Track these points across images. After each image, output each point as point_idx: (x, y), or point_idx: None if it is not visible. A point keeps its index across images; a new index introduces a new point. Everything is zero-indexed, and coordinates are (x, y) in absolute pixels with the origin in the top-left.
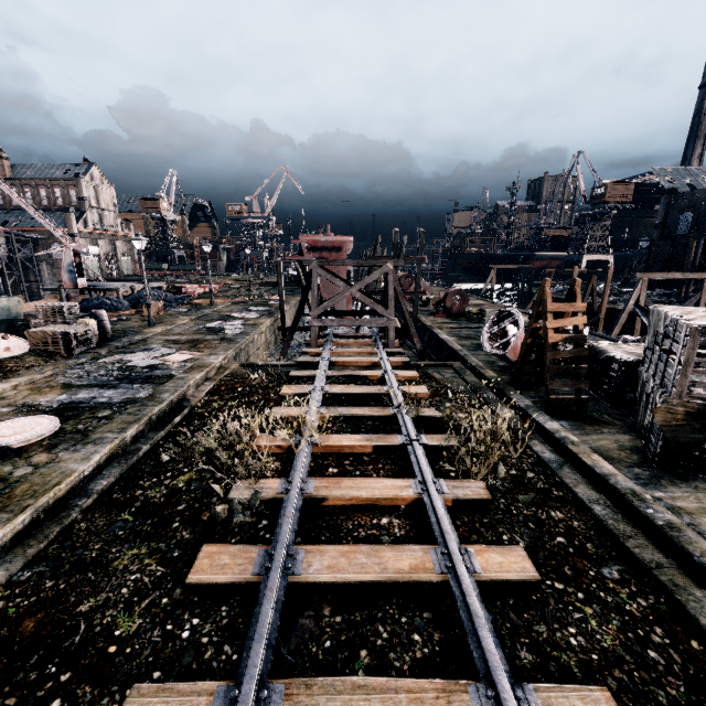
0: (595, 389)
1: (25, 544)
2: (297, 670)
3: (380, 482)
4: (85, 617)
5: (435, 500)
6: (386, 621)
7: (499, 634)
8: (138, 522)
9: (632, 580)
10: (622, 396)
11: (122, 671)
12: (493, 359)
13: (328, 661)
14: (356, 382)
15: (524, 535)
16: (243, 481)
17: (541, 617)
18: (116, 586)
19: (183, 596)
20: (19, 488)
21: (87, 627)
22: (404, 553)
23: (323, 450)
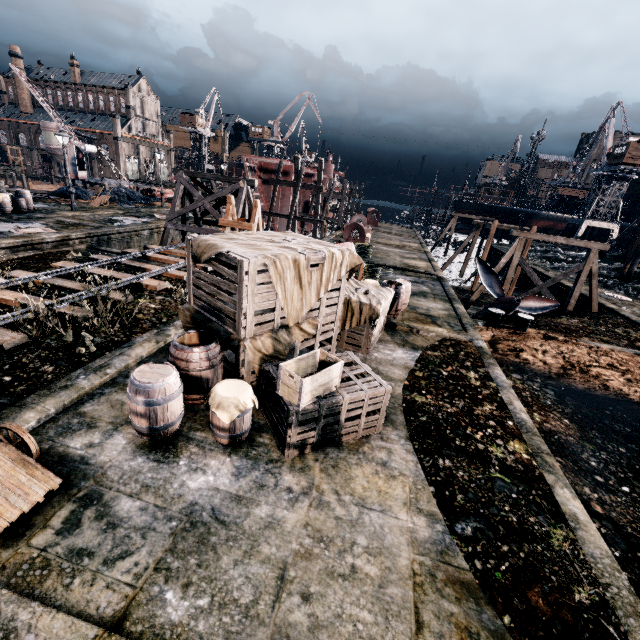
0: None
1: None
2: None
3: None
4: None
5: None
6: None
7: None
8: None
9: None
10: None
11: None
12: None
13: None
14: (130, 271)
15: None
16: None
17: None
18: None
19: None
20: None
21: None
22: None
23: None
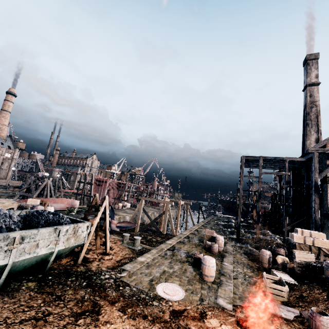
0: None
1: None
2: None
3: None
4: None
5: None
6: None
7: None
8: None
9: None
10: None
11: None
12: None
13: None
14: None
15: None
16: None
17: None
18: None
19: None
20: None
21: None
22: None
23: None
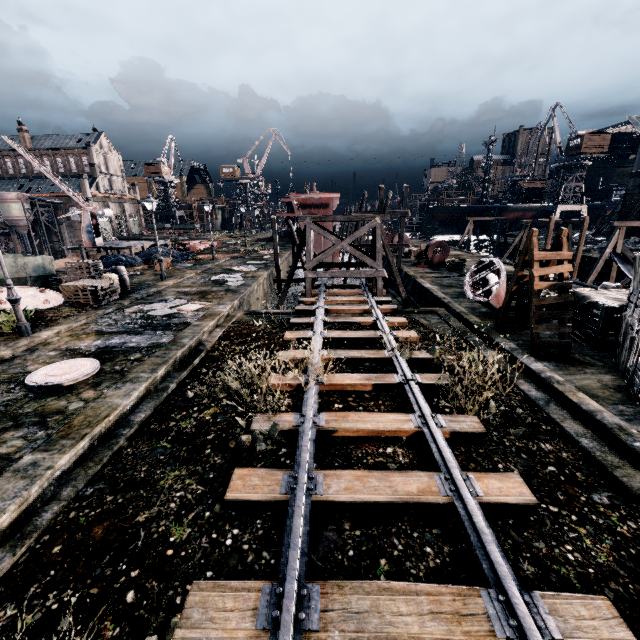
0: (575, 333)
1: (85, 465)
2: (327, 573)
3: (382, 416)
4: (143, 526)
5: (435, 432)
6: (400, 535)
7: (502, 549)
8: (175, 448)
9: (621, 505)
10: (604, 339)
11: (181, 570)
12: (475, 305)
13: (352, 567)
14: (351, 327)
15: (518, 464)
16: (261, 415)
17: (539, 535)
18: (165, 501)
19: (222, 510)
20: (76, 419)
21: (146, 534)
22: (411, 478)
23: (328, 388)
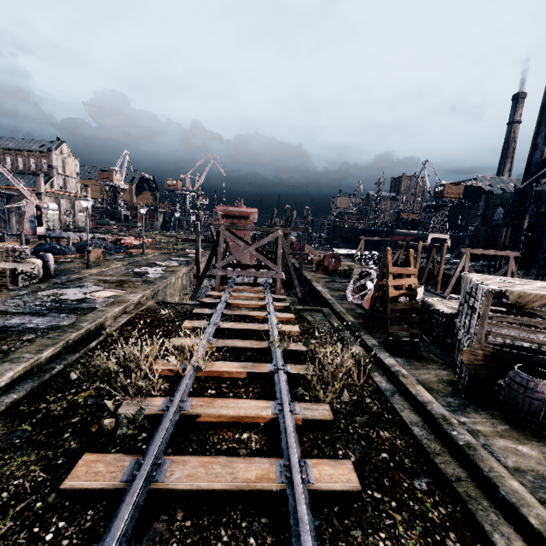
0: (426, 334)
1: None
2: None
3: (246, 403)
4: None
5: (287, 419)
6: (229, 525)
7: (321, 538)
8: (35, 432)
9: (437, 491)
10: (444, 340)
11: None
12: (354, 307)
13: None
14: (245, 320)
15: (356, 451)
16: (133, 398)
17: (358, 523)
18: None
19: (56, 500)
20: None
21: None
22: (254, 464)
23: (207, 374)
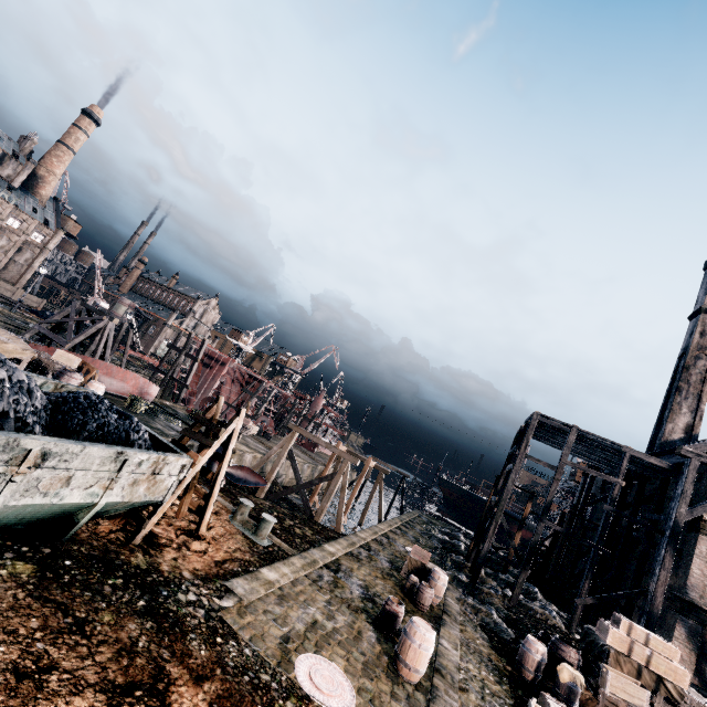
0: None
1: None
2: None
3: None
4: None
5: None
6: None
7: None
8: None
9: None
10: None
11: None
12: None
13: None
14: None
15: None
16: None
17: None
18: None
19: None
20: None
21: None
22: None
23: None
